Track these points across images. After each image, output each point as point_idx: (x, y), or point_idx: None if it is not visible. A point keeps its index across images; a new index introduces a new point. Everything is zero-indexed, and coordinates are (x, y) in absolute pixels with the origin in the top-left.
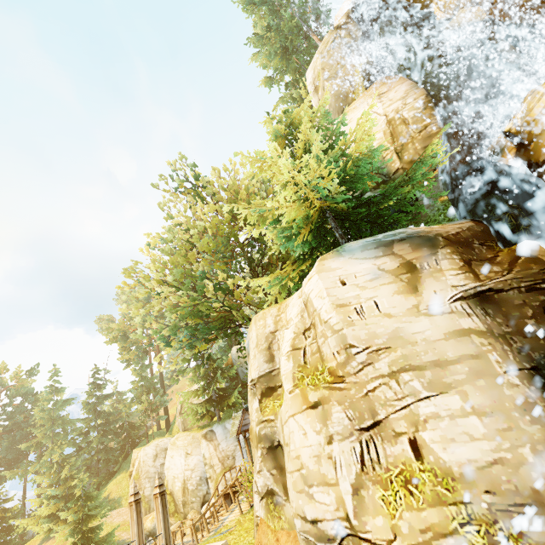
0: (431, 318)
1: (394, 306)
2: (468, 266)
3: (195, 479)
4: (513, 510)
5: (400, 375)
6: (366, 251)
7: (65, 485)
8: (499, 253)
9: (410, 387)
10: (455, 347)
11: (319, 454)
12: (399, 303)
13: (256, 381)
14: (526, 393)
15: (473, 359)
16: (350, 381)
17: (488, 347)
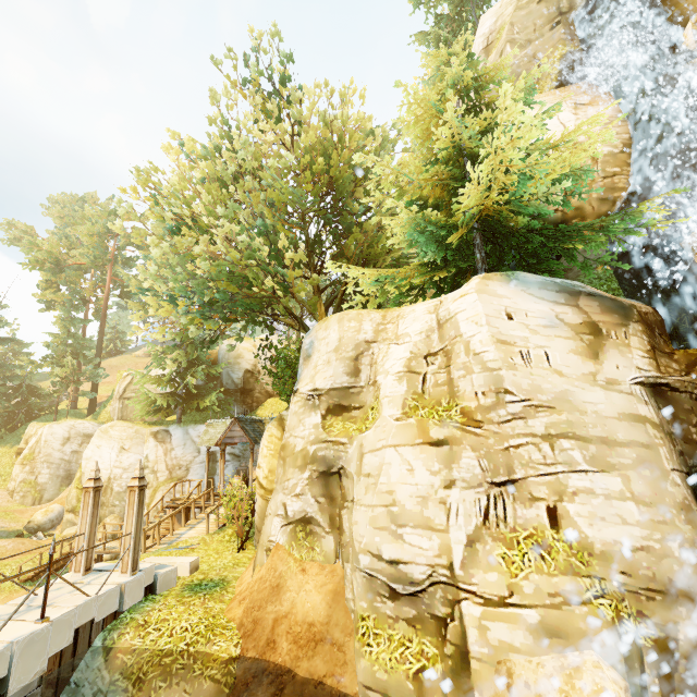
0: (607, 392)
1: (568, 366)
2: (654, 353)
3: (126, 481)
4: (643, 593)
5: (558, 441)
6: (545, 291)
7: None
8: (675, 351)
9: (568, 456)
10: (627, 431)
11: (427, 496)
12: (575, 364)
13: (325, 392)
14: (684, 495)
15: (643, 448)
16: (489, 429)
17: (660, 440)
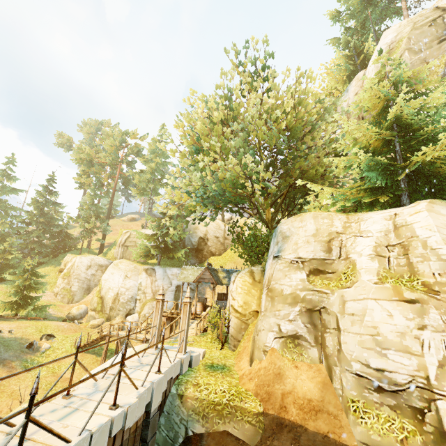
0: None
1: None
2: None
3: (127, 296)
4: None
5: None
6: None
7: (2, 255)
8: None
9: None
10: None
11: (404, 332)
12: None
13: (307, 260)
14: None
15: None
16: (445, 297)
17: None
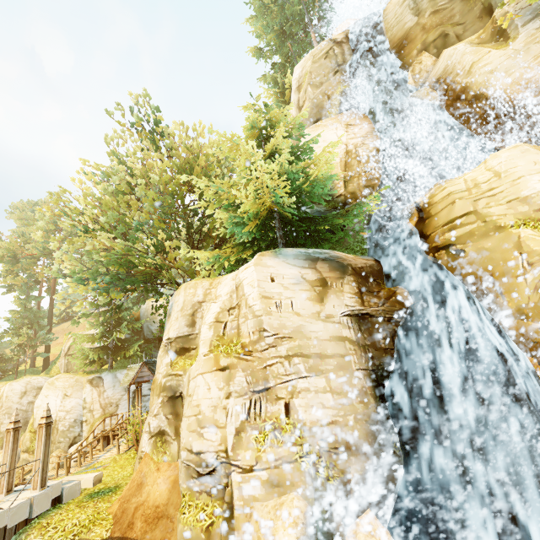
0: (325, 323)
1: (304, 309)
2: (360, 294)
3: (69, 421)
4: (333, 451)
5: (293, 359)
6: (297, 260)
7: None
8: (382, 290)
9: (297, 368)
10: (333, 347)
11: (217, 405)
12: (308, 307)
13: (173, 340)
14: (363, 385)
15: (341, 357)
16: (256, 355)
17: (353, 351)
